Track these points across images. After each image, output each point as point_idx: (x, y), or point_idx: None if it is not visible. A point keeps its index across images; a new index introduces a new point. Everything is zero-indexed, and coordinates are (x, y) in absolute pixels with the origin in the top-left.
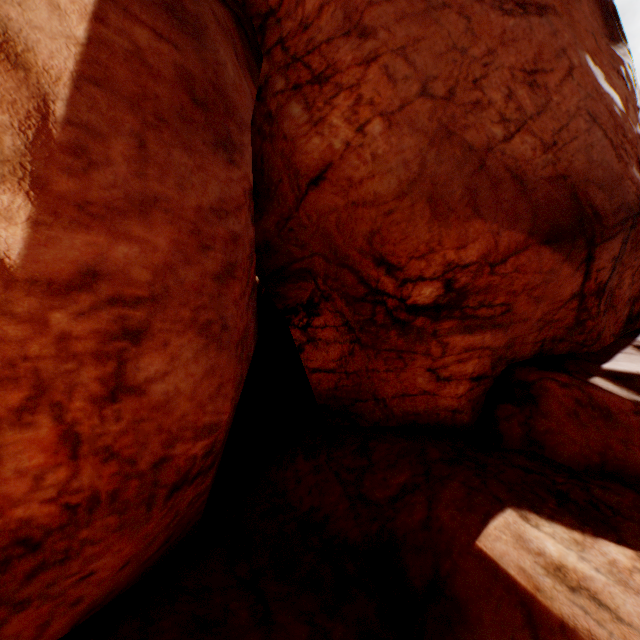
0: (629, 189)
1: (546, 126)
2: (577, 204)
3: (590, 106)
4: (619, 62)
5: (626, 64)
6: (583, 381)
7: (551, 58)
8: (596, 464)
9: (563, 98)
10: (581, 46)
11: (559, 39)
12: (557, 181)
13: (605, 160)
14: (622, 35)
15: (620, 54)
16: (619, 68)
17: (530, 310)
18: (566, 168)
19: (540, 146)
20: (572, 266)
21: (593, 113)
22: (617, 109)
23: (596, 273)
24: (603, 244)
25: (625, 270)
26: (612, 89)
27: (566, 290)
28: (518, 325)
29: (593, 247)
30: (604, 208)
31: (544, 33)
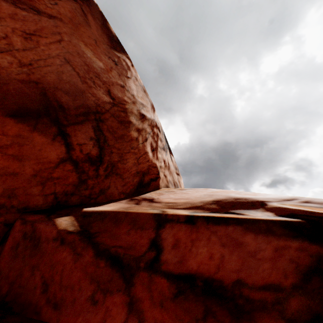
0: (90, 98)
1: (29, 56)
2: (46, 99)
3: (68, 56)
4: (115, 56)
5: (122, 59)
6: (49, 219)
7: (49, 33)
8: (3, 295)
9: (49, 49)
10: (79, 38)
11: (59, 29)
12: (31, 83)
13: (73, 81)
14: (125, 51)
15: (119, 55)
16: (113, 57)
17: (16, 166)
18: (40, 78)
19: (18, 63)
20: (47, 136)
21: (69, 59)
22: (98, 67)
23: (80, 146)
24: (74, 126)
25: (126, 153)
26: (99, 60)
27: (52, 154)
28: (9, 177)
29: (63, 126)
30: (69, 104)
31: (49, 24)
